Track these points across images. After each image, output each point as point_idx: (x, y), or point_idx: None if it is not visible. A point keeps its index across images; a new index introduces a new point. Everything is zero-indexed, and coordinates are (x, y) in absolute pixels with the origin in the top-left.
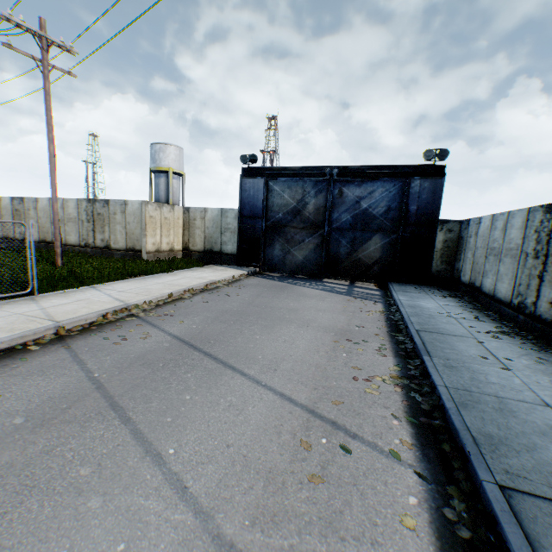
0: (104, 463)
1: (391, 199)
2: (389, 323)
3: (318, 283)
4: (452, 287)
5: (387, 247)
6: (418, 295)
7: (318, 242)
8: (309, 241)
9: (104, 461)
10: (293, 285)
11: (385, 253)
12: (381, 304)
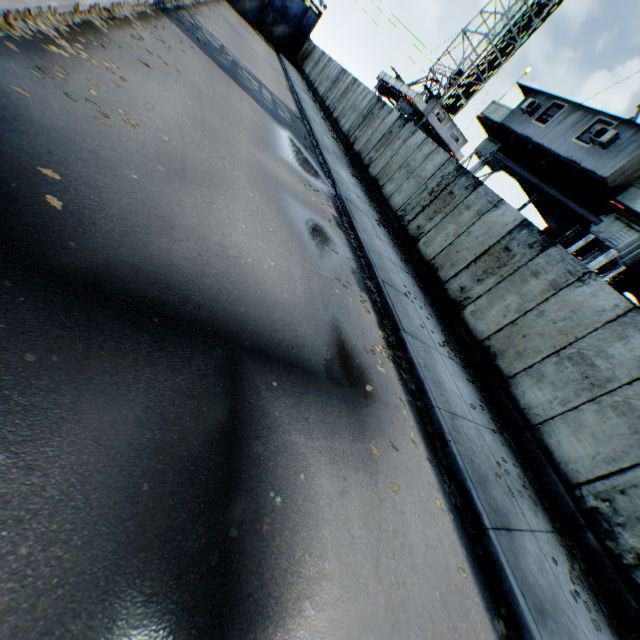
0: (252, 40)
1: (299, 13)
2: (279, 60)
3: (254, 31)
4: (299, 71)
5: (287, 36)
6: (288, 63)
7: (260, 7)
8: (256, 3)
9: (252, 40)
10: (246, 24)
11: (284, 38)
12: (277, 56)
